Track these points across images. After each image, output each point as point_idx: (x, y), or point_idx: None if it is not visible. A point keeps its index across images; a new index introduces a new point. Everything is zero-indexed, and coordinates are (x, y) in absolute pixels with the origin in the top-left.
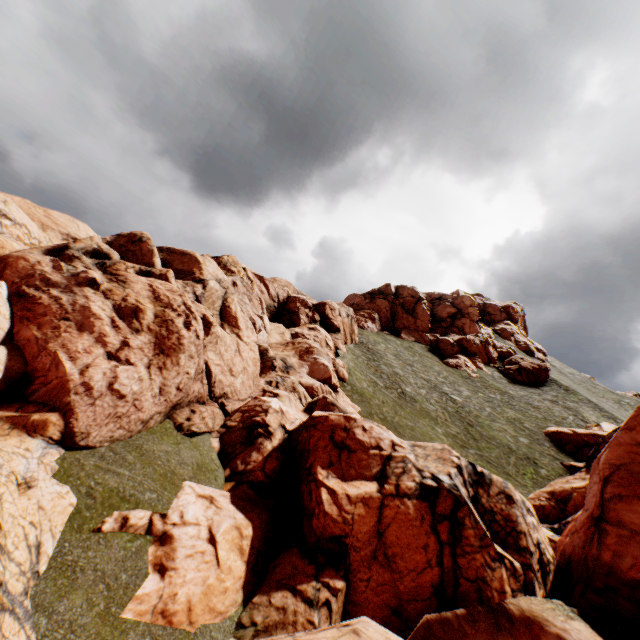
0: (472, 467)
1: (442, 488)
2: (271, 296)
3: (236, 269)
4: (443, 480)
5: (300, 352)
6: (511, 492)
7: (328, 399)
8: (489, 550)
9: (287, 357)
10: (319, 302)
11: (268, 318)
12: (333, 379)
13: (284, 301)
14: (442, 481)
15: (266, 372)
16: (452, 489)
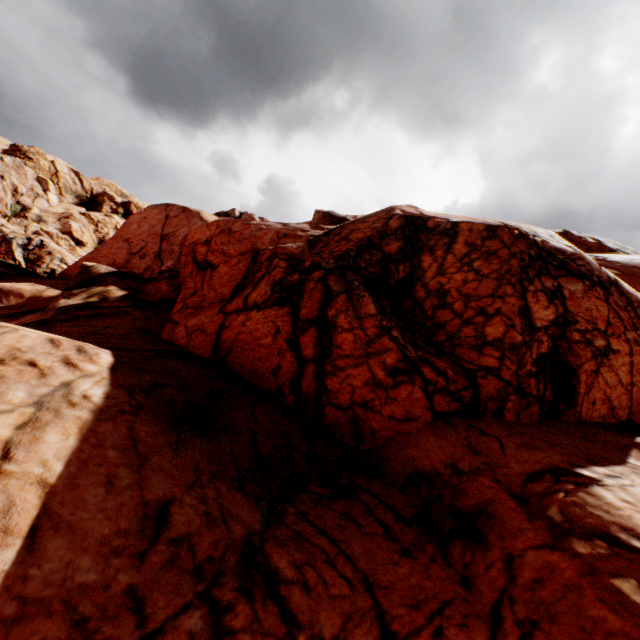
0: (42, 242)
1: (4, 236)
2: (85, 189)
3: (36, 157)
4: (10, 236)
5: (62, 217)
6: (55, 253)
7: (39, 232)
8: (10, 256)
9: (45, 216)
10: (127, 201)
11: (78, 204)
12: (78, 236)
13: (98, 195)
14: (9, 236)
15: (19, 218)
16: (9, 238)
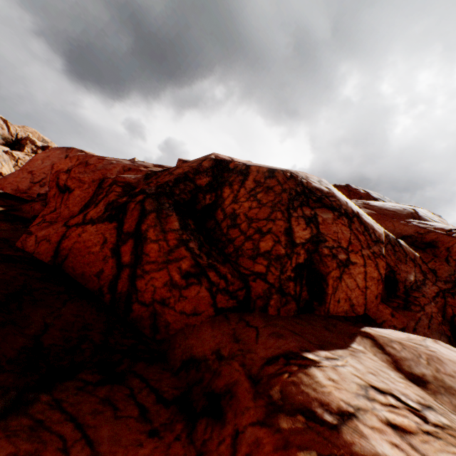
0: None
1: None
2: (11, 133)
3: None
4: None
5: None
6: None
7: None
8: None
9: None
10: (46, 145)
11: (3, 144)
12: None
13: (22, 139)
14: None
15: None
16: None
